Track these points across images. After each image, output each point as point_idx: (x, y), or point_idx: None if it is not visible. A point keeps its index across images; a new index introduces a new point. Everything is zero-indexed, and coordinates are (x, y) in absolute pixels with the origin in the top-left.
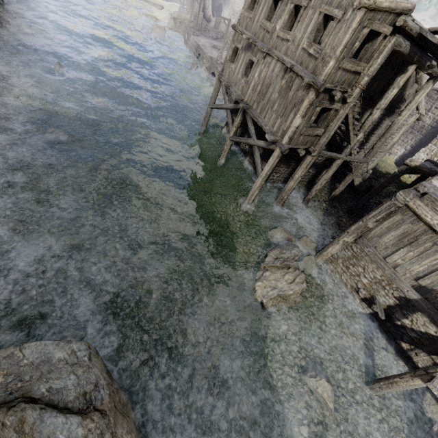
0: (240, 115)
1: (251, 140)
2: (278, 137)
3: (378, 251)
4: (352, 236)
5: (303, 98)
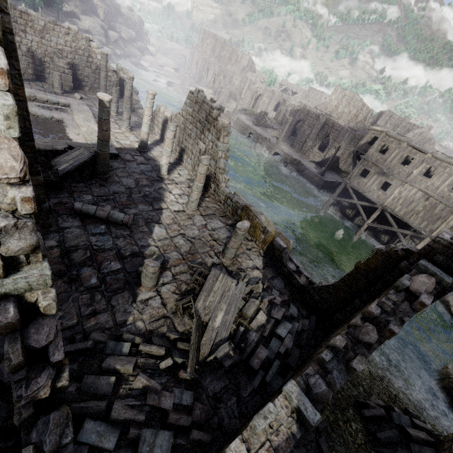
0: (379, 212)
1: (396, 229)
2: (427, 231)
3: None
4: None
5: (448, 215)
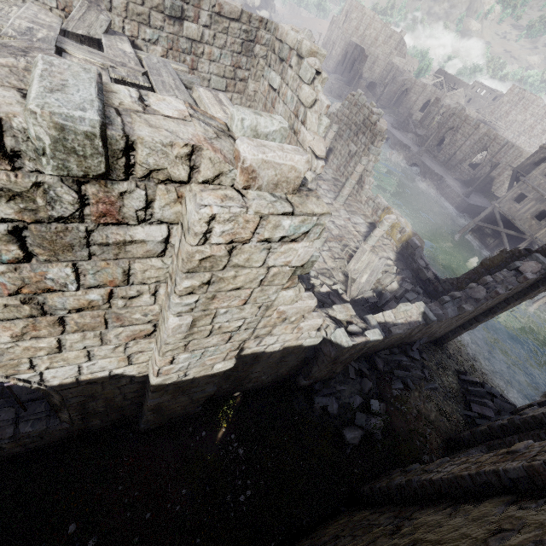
0: (526, 243)
1: None
2: None
3: None
4: None
5: None
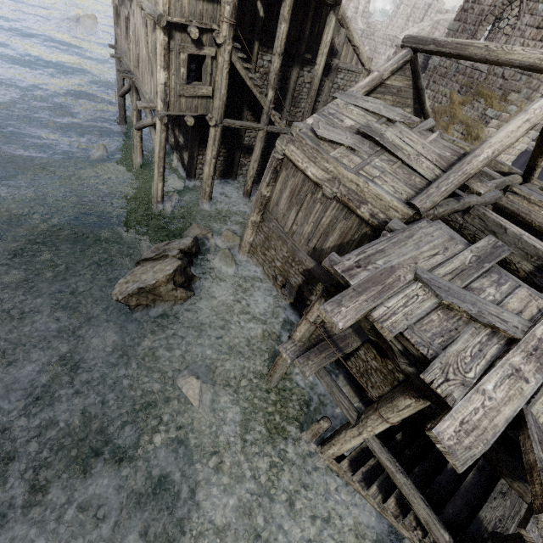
0: (134, 92)
1: (144, 120)
2: (155, 104)
3: (279, 223)
4: (255, 212)
5: (156, 42)
